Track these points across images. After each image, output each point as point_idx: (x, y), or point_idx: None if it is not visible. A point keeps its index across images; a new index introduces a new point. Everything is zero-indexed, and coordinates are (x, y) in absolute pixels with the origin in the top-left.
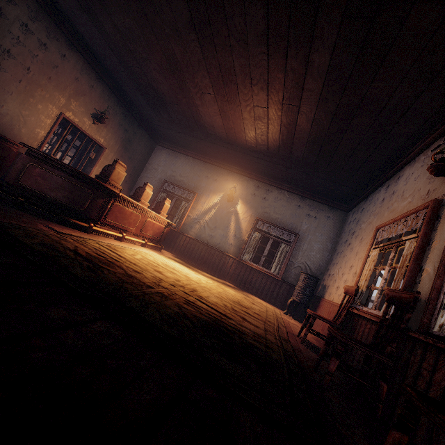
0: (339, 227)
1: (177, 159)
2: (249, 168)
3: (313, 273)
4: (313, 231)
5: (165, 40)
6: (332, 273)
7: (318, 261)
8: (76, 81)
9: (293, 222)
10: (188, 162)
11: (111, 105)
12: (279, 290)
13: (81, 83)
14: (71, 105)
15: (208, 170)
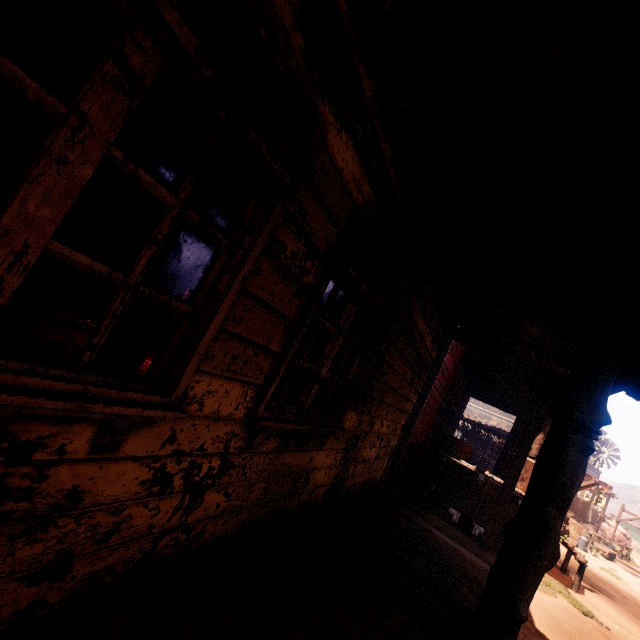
0: None
1: None
2: None
3: None
4: None
5: None
6: None
7: None
8: None
9: None
10: None
11: None
12: None
13: None
14: None
15: None
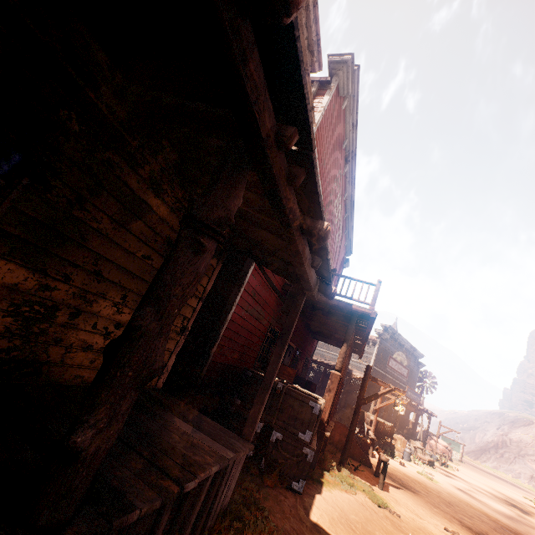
0: None
1: None
2: None
3: None
4: None
5: None
6: None
7: None
8: None
9: None
10: None
11: None
12: None
13: None
14: None
15: None
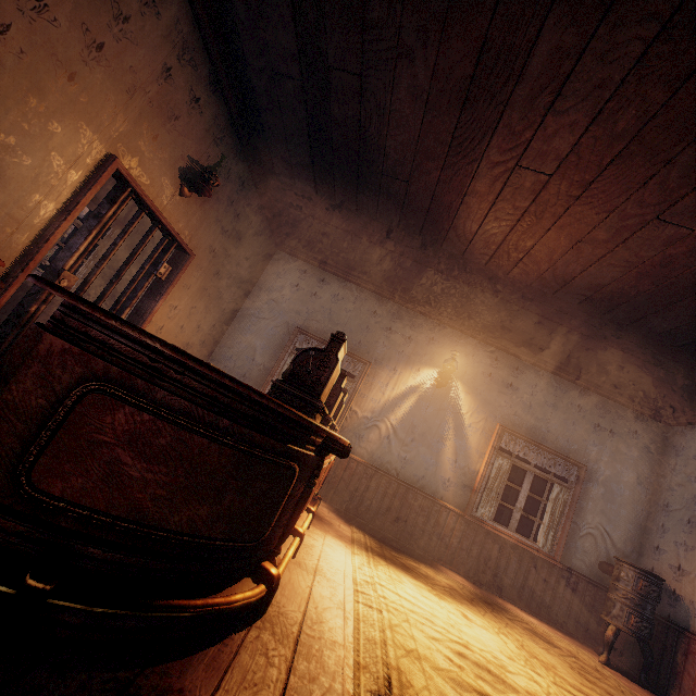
0: (657, 455)
1: (324, 285)
2: (486, 323)
3: (618, 549)
4: (611, 459)
5: (536, 2)
6: (694, 571)
7: (625, 524)
8: (165, 74)
9: (570, 439)
10: (349, 293)
11: (223, 154)
12: (557, 588)
13: (174, 85)
14: (141, 138)
15: (393, 316)
